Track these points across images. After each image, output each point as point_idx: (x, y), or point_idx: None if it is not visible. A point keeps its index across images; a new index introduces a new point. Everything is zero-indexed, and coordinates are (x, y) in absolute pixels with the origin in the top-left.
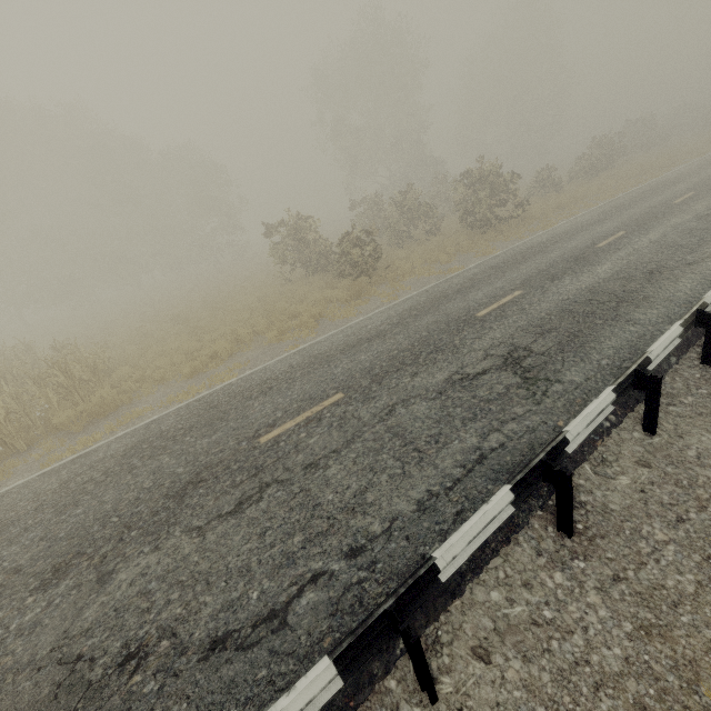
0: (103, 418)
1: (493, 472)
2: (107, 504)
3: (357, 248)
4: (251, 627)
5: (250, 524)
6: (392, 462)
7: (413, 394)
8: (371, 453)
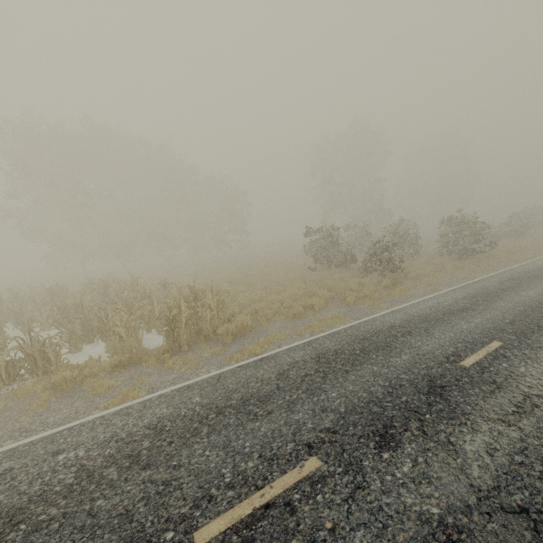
0: (241, 336)
1: None
2: (360, 393)
3: (386, 252)
4: None
5: None
6: None
7: None
8: None
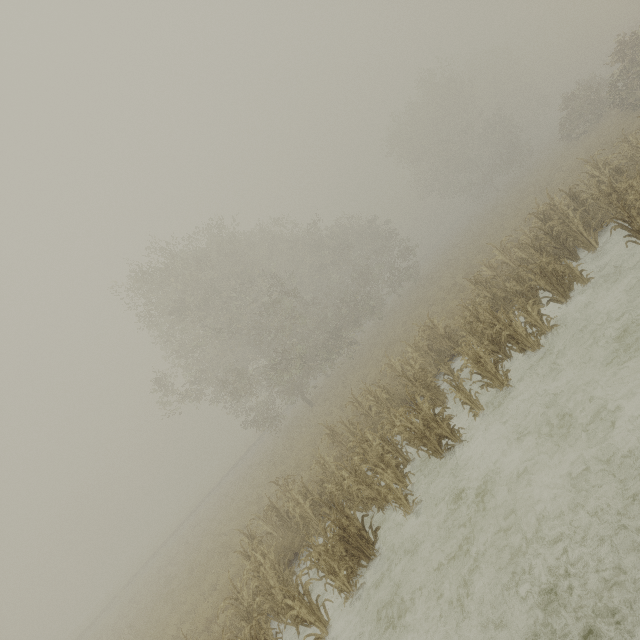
0: None
1: None
2: None
3: None
4: None
5: None
6: None
7: None
8: None
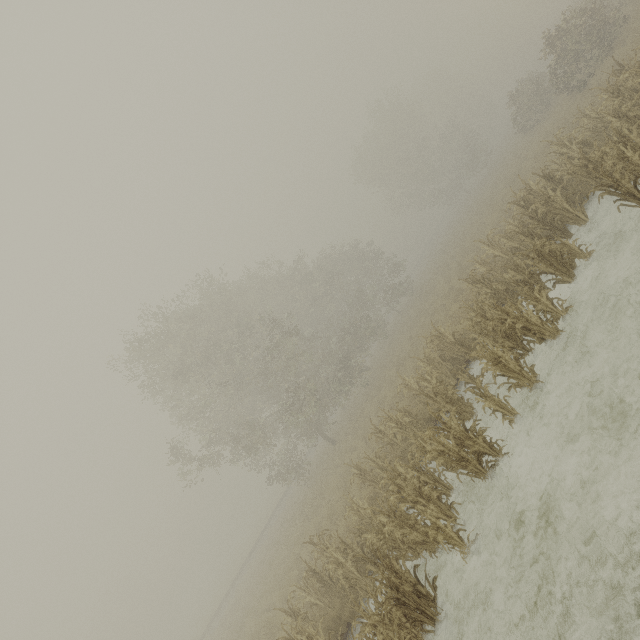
0: None
1: None
2: None
3: None
4: None
5: None
6: None
7: None
8: None
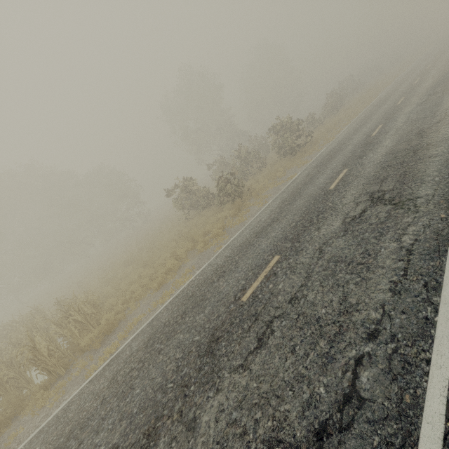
0: (111, 333)
1: (425, 255)
2: (157, 379)
3: (228, 184)
4: (338, 412)
5: (278, 348)
6: (349, 276)
7: (328, 238)
8: (329, 277)
